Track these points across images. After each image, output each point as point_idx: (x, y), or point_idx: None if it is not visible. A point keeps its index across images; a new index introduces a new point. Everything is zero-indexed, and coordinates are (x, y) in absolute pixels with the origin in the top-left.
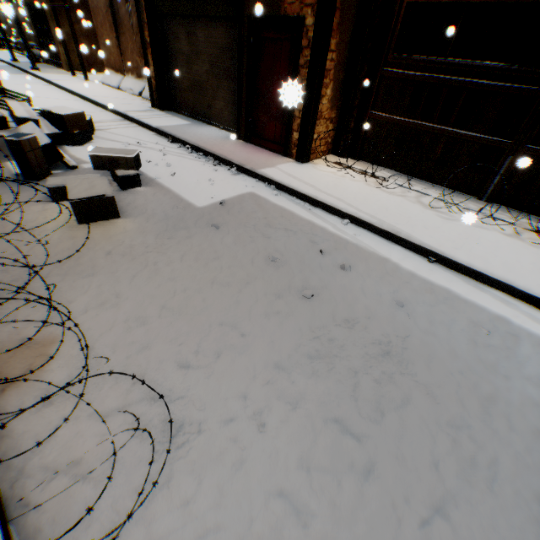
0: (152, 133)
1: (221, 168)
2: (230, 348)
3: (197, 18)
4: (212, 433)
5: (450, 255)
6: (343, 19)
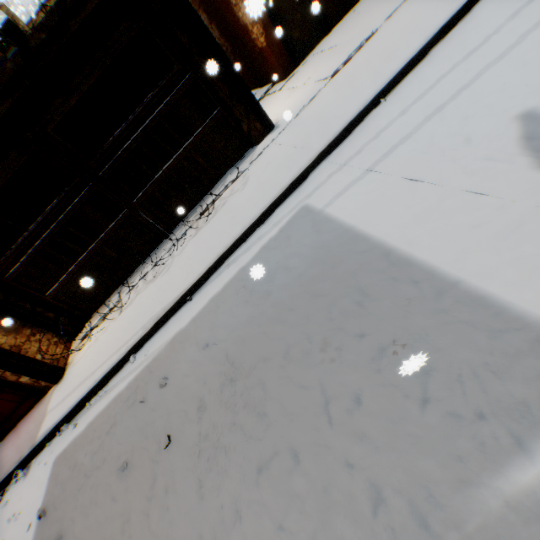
0: None
1: (10, 491)
2: None
3: None
4: None
5: (188, 285)
6: None
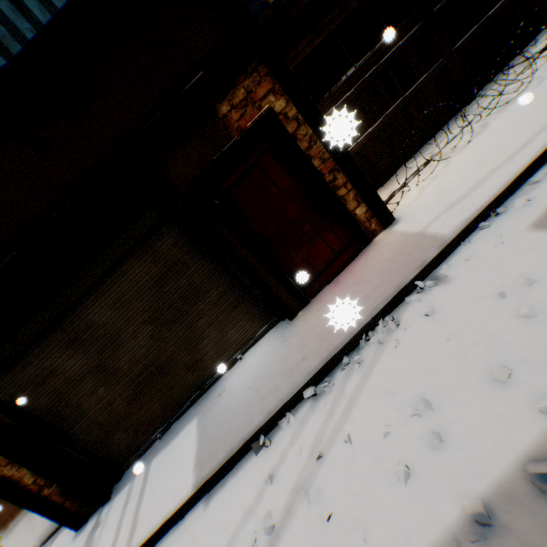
0: (200, 510)
1: (411, 310)
2: None
3: (75, 304)
4: None
5: None
6: None
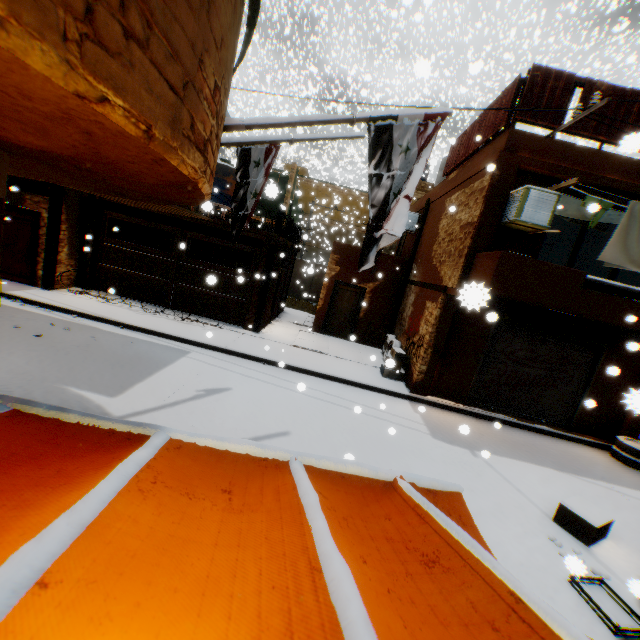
0: None
1: None
2: None
3: None
4: None
5: (130, 323)
6: (71, 217)
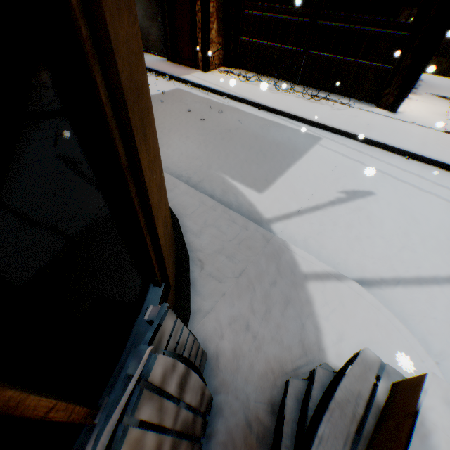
0: None
1: (160, 78)
2: (173, 131)
3: None
4: (170, 144)
5: (266, 104)
6: None
